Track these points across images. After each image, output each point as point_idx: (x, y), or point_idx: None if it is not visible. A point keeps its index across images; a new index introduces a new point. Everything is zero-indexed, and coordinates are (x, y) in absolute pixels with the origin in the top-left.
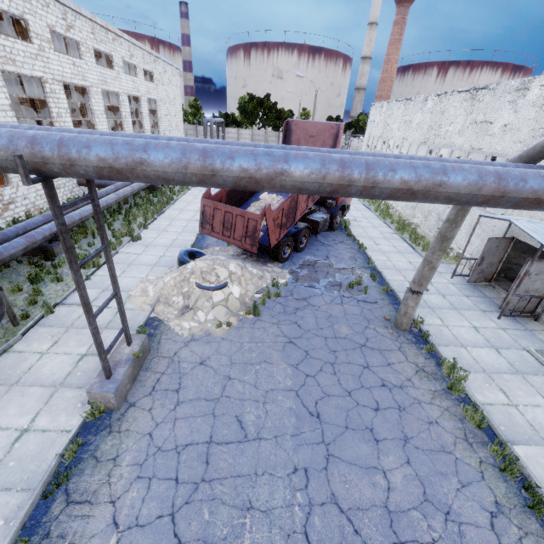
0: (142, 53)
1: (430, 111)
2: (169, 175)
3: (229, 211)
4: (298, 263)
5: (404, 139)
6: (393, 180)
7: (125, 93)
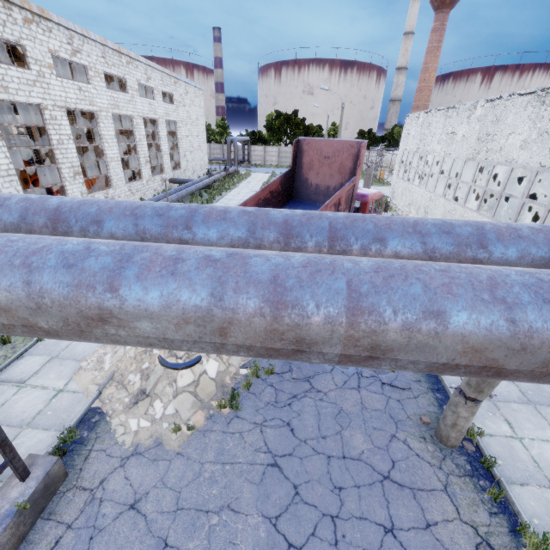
0: (161, 75)
1: (480, 120)
2: None
3: None
4: None
5: (445, 154)
6: (437, 344)
7: (140, 116)
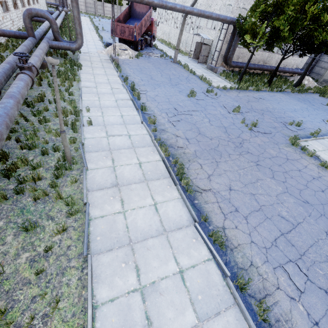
0: None
1: None
2: (136, 0)
3: (123, 26)
4: (143, 52)
5: None
6: (169, 5)
7: None
